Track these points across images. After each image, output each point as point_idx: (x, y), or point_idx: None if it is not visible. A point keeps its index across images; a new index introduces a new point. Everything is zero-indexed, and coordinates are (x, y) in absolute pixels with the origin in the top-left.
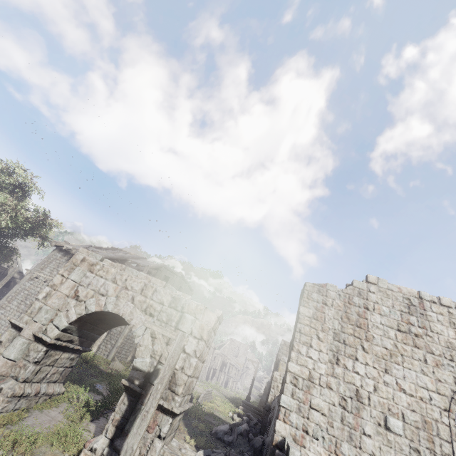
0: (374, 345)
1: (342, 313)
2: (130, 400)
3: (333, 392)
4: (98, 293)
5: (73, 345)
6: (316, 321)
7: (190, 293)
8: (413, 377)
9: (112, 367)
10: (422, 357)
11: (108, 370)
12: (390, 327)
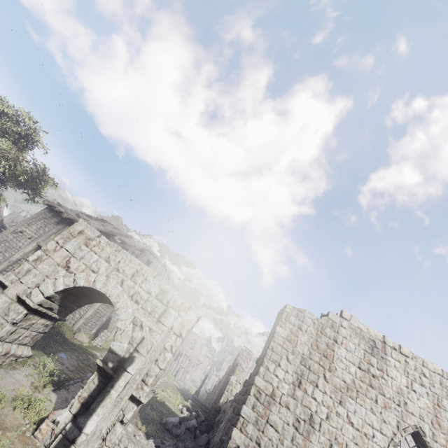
0: (335, 376)
1: (313, 340)
2: (100, 381)
3: (289, 412)
4: (90, 268)
5: (52, 313)
6: (289, 343)
7: (167, 281)
8: (363, 414)
9: (77, 337)
10: (374, 397)
11: (73, 340)
12: (352, 363)
